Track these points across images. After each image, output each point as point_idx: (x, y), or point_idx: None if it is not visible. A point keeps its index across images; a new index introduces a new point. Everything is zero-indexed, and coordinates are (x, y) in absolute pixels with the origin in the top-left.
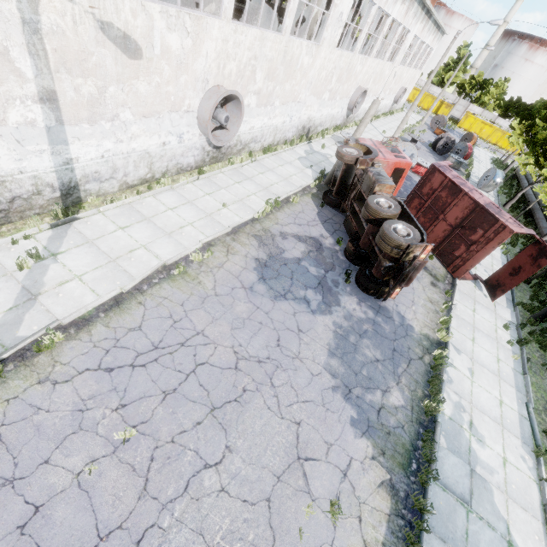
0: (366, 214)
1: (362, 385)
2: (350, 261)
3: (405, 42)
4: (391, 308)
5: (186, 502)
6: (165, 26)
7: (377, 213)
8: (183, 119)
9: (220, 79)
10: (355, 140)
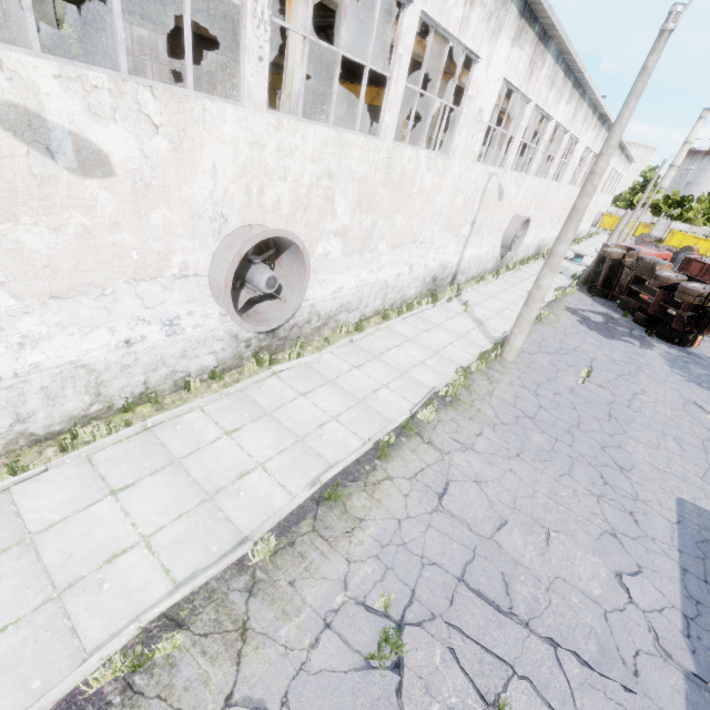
0: (657, 284)
1: (706, 383)
2: (643, 327)
3: (605, 174)
4: (698, 354)
5: (639, 402)
6: (513, 183)
7: (669, 280)
8: (498, 236)
9: (518, 210)
10: (613, 244)
